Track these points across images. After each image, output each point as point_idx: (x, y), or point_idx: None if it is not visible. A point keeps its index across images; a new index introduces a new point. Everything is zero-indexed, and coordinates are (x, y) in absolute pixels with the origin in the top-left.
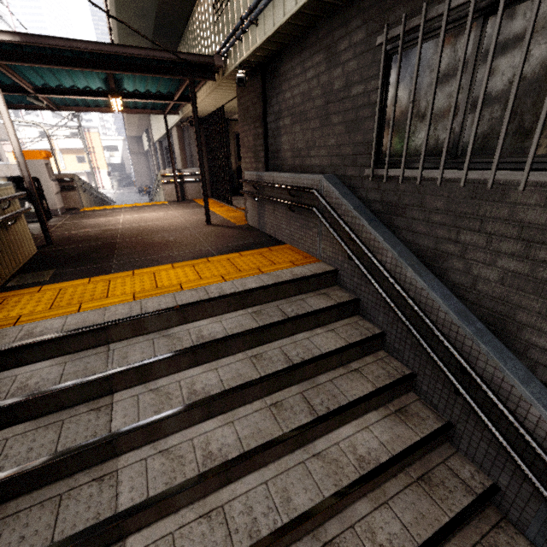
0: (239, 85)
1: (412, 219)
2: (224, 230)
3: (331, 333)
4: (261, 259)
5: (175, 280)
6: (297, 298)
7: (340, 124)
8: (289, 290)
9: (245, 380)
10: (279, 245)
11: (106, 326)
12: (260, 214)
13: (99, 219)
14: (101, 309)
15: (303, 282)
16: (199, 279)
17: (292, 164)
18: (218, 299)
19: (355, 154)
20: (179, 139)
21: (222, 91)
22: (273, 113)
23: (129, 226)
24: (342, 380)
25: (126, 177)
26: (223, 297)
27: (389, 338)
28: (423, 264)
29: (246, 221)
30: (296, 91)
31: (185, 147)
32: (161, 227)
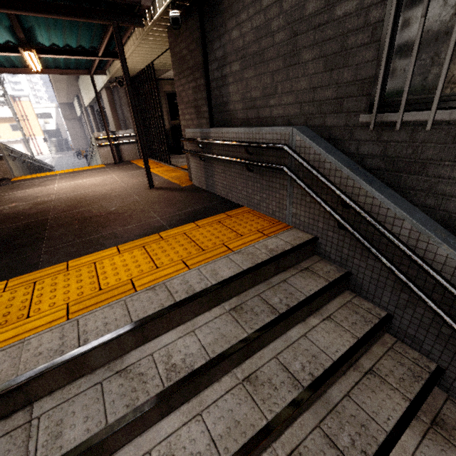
0: (174, 26)
1: (438, 177)
2: (170, 193)
3: (329, 323)
4: (222, 229)
5: (124, 274)
6: (279, 279)
7: (316, 60)
8: (268, 270)
9: (248, 434)
10: (236, 209)
11: (22, 383)
12: (207, 174)
13: (30, 189)
14: (16, 345)
15: (283, 258)
16: (155, 269)
17: (244, 117)
18: (187, 303)
19: (341, 97)
20: (110, 101)
21: (151, 42)
22: (215, 59)
23: (64, 196)
24: (361, 393)
25: (63, 142)
26: (193, 298)
27: (398, 321)
28: (454, 235)
29: (190, 181)
30: (246, 27)
31: (116, 109)
32: (100, 195)
